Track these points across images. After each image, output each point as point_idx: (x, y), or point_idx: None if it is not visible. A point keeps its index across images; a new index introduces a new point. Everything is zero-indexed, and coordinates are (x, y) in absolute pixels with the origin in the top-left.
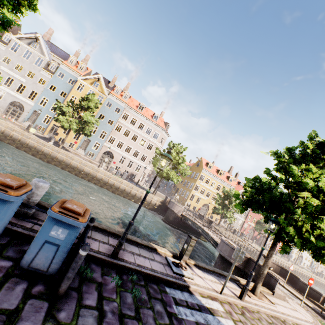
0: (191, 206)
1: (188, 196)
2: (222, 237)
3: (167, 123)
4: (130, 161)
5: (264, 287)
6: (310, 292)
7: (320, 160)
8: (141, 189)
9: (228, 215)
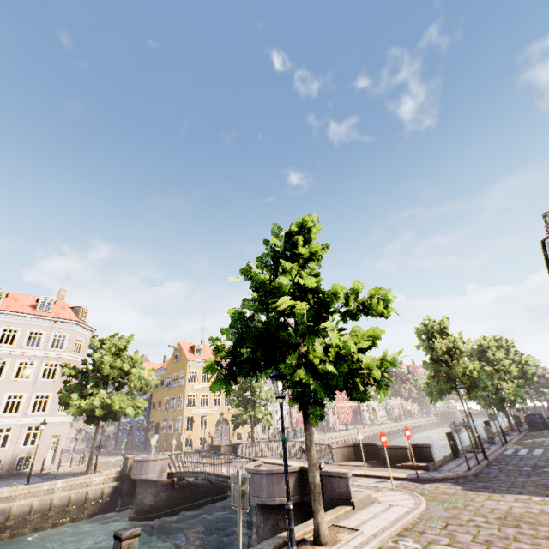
0: (195, 441)
1: (182, 426)
2: (247, 465)
3: (79, 307)
4: (9, 429)
5: (338, 507)
6: (395, 454)
7: (297, 257)
8: (50, 480)
9: (260, 414)
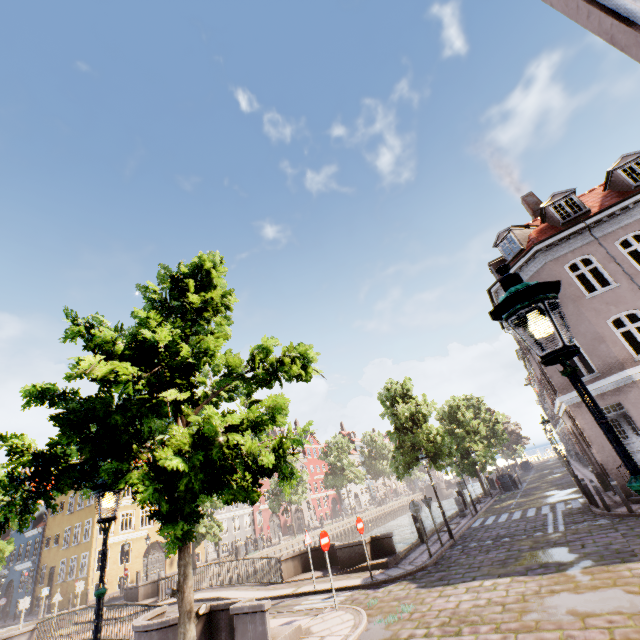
0: (110, 585)
1: (89, 565)
2: (137, 619)
3: None
4: None
5: None
6: (354, 553)
7: (185, 307)
8: None
9: (202, 528)
